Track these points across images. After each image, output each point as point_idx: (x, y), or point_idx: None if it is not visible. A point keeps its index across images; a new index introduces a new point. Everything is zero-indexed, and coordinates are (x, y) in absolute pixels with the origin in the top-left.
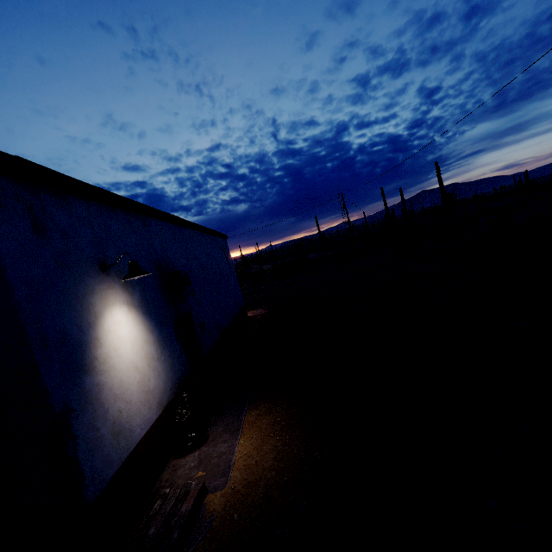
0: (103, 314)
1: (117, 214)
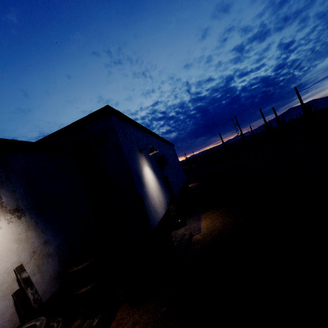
0: (143, 167)
1: (139, 131)
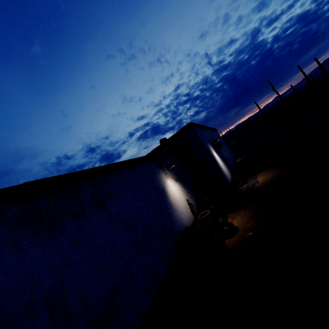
0: (213, 152)
1: (201, 129)
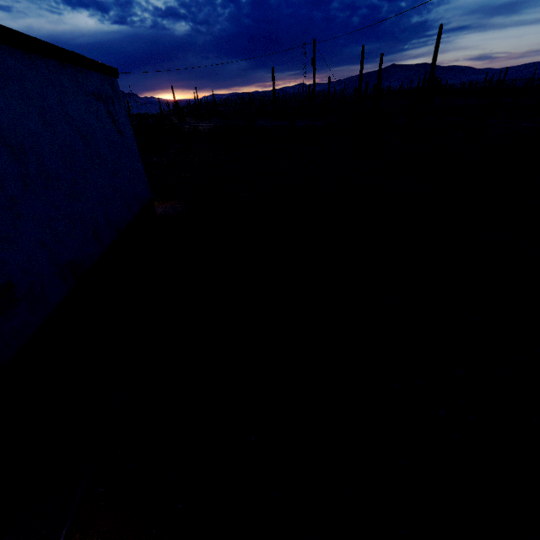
0: None
1: None
